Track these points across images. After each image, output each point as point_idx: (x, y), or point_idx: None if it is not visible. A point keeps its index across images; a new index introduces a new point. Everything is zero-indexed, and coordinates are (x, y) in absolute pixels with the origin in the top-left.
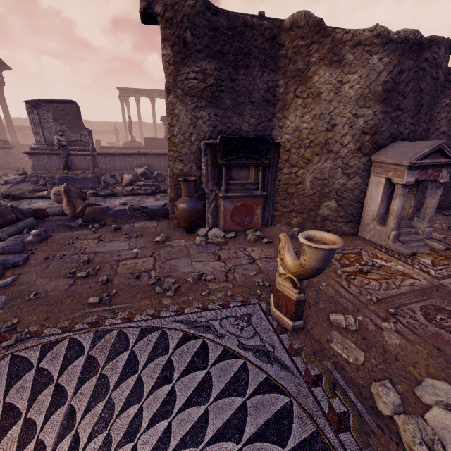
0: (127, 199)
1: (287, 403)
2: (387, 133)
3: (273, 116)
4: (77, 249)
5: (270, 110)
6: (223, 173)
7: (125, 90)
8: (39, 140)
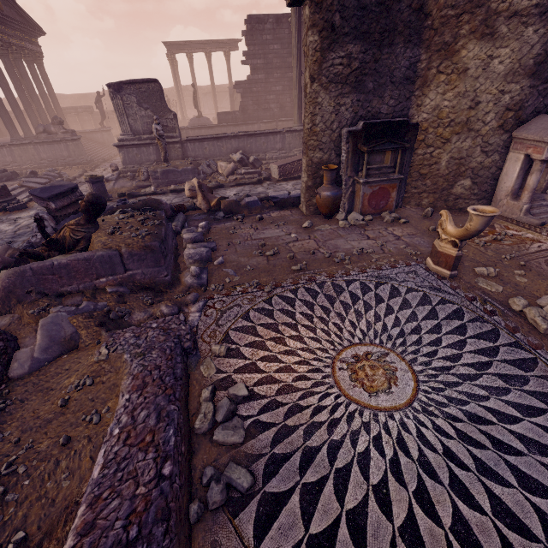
0: (238, 190)
1: (458, 307)
2: (532, 107)
3: (412, 94)
4: (244, 237)
5: (410, 88)
6: (365, 159)
7: (174, 45)
8: (125, 130)
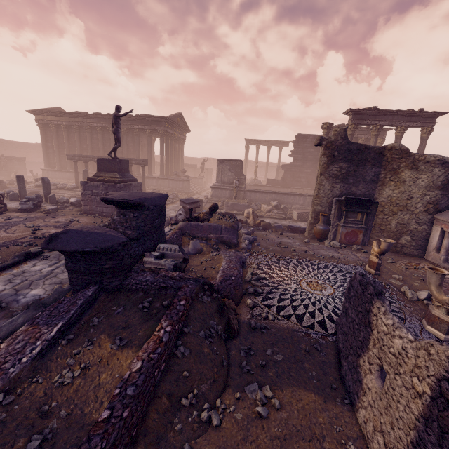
0: (271, 220)
1: None
2: (445, 204)
3: (376, 188)
4: (271, 239)
5: (374, 185)
6: (344, 214)
7: (251, 141)
8: (218, 180)
